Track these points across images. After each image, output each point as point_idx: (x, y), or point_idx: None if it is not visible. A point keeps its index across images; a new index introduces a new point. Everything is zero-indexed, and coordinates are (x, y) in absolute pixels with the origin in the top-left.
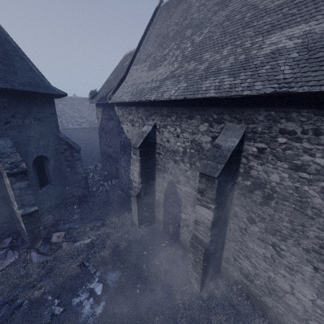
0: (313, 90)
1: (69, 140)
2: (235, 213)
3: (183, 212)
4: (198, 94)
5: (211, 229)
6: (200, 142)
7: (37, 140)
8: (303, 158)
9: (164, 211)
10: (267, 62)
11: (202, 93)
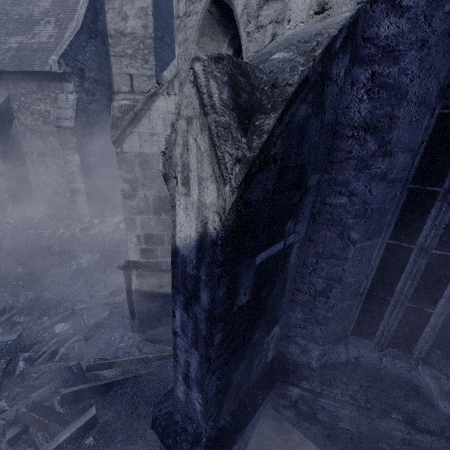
0: (10, 70)
1: None
2: (25, 152)
3: None
4: None
5: (3, 159)
6: None
7: None
8: (32, 108)
9: None
10: (4, 54)
11: None
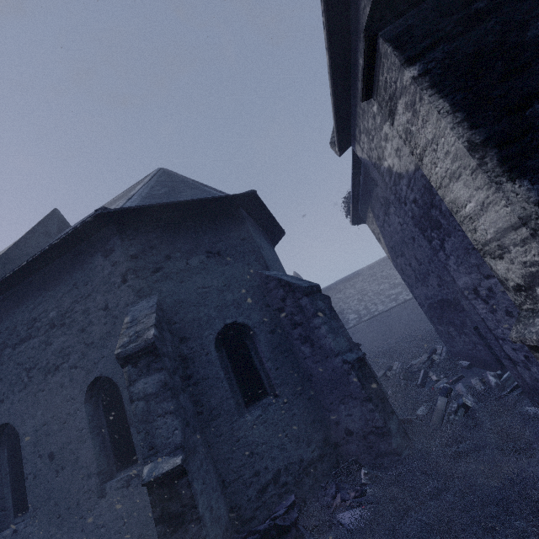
0: None
1: (287, 277)
2: None
3: None
4: None
5: None
6: None
7: (220, 292)
8: None
9: None
10: None
11: None
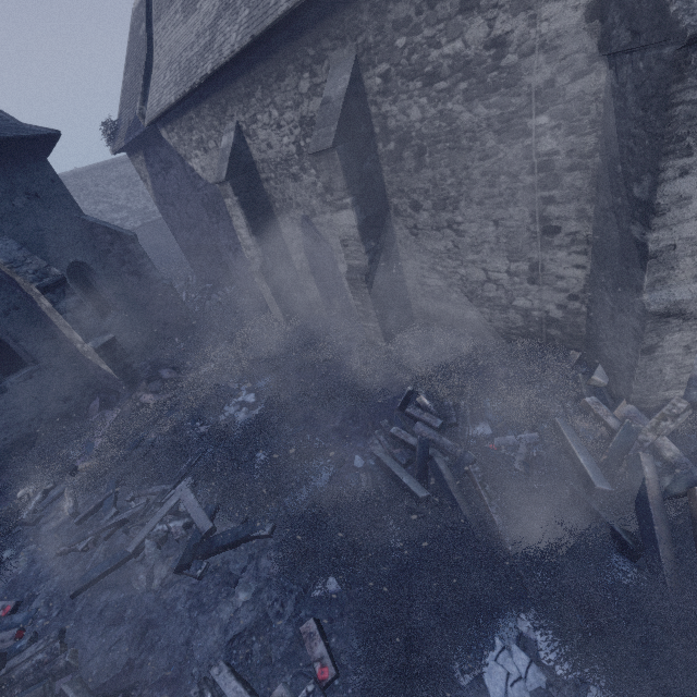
0: None
1: (109, 225)
2: (396, 210)
3: (339, 262)
4: (268, 19)
5: (364, 241)
6: (311, 116)
7: (54, 235)
8: (432, 58)
9: (316, 281)
10: None
11: (272, 12)
